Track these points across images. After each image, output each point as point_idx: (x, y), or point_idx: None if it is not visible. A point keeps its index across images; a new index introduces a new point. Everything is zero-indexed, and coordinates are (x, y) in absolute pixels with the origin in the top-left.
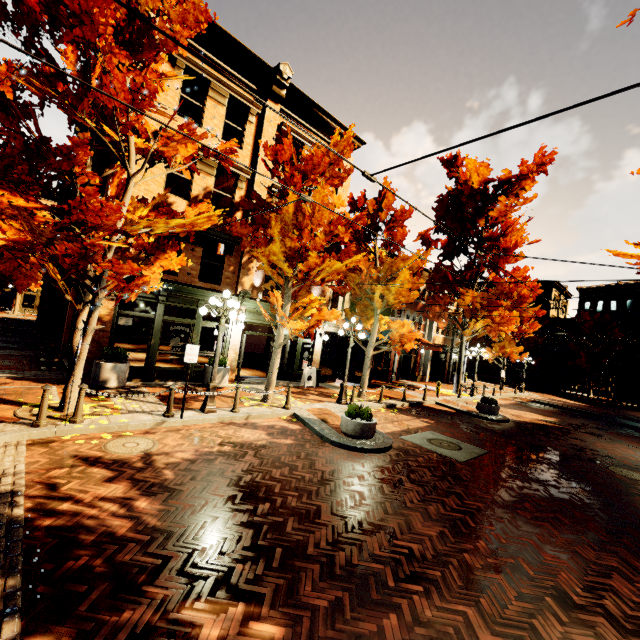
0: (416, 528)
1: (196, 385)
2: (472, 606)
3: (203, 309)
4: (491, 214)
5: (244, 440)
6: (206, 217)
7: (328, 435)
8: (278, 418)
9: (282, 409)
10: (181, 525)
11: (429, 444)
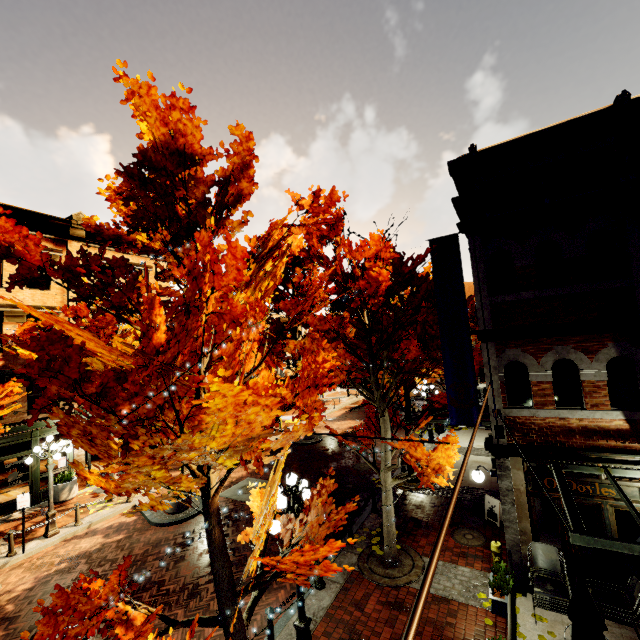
0: (181, 573)
1: (45, 505)
2: (184, 608)
3: (28, 460)
4: (294, 280)
5: (81, 551)
6: (10, 410)
7: (154, 519)
8: (120, 514)
9: (125, 504)
10: (17, 638)
11: (237, 494)
